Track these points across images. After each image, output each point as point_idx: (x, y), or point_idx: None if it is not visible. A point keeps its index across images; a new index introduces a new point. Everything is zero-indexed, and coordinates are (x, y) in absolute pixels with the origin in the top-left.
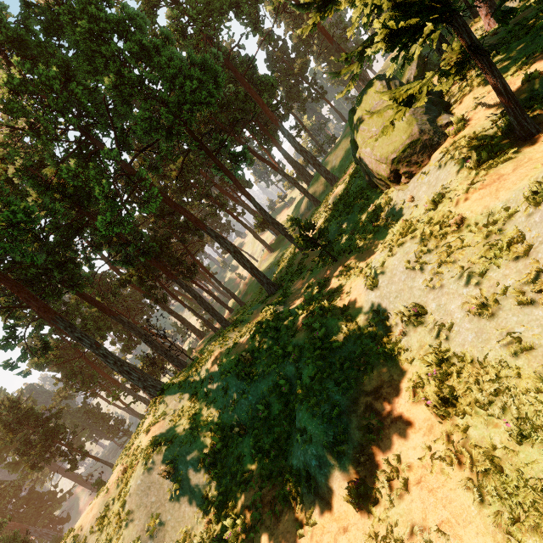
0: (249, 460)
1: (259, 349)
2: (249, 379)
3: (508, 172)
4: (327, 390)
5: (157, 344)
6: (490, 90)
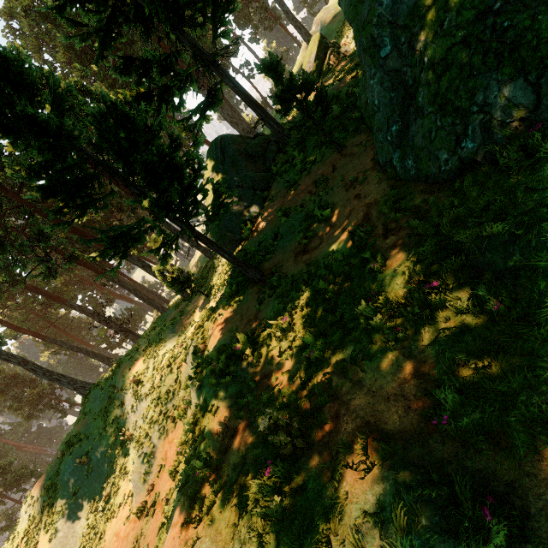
0: (131, 458)
1: (145, 373)
2: (135, 399)
3: (229, 319)
4: (150, 435)
5: (111, 323)
6: (280, 194)
